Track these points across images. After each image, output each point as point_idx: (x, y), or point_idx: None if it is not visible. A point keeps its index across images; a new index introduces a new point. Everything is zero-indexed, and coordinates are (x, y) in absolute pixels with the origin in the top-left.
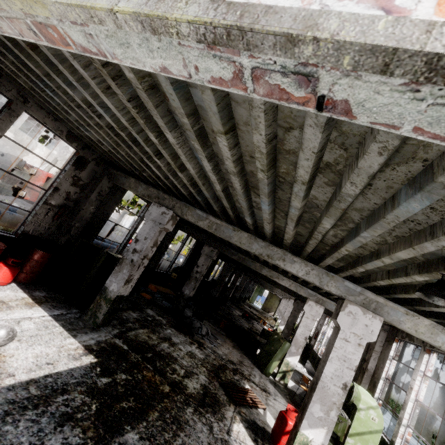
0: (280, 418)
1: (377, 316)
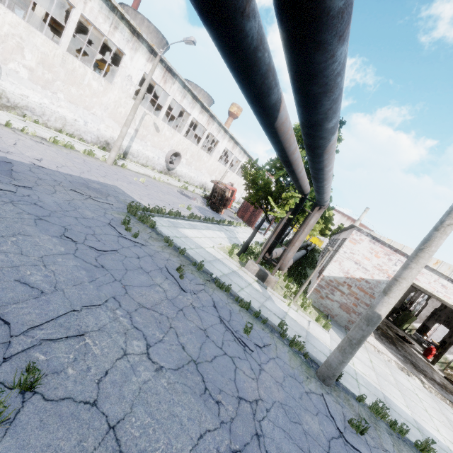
0: (429, 349)
1: None
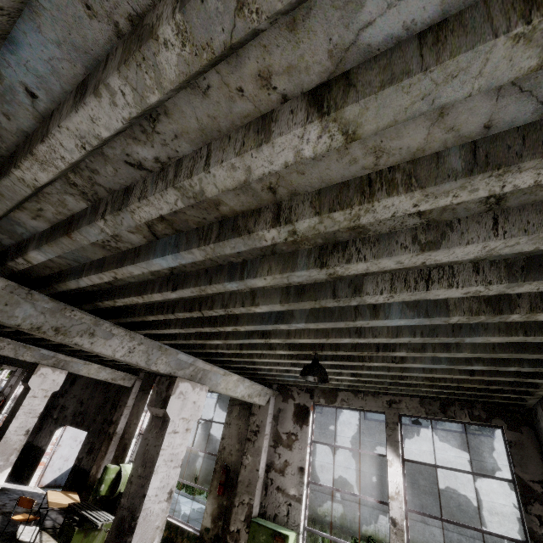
0: None
1: (204, 387)
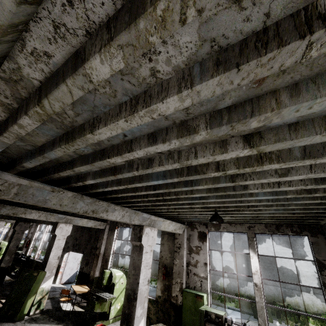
0: None
1: (155, 229)
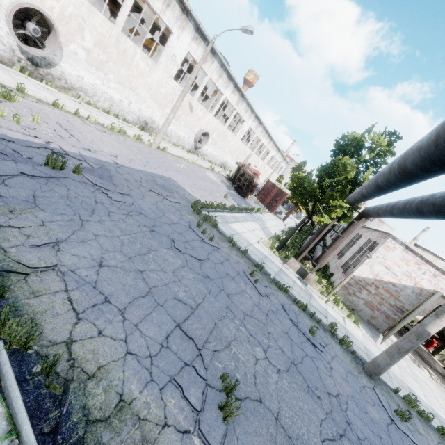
0: (431, 342)
1: None
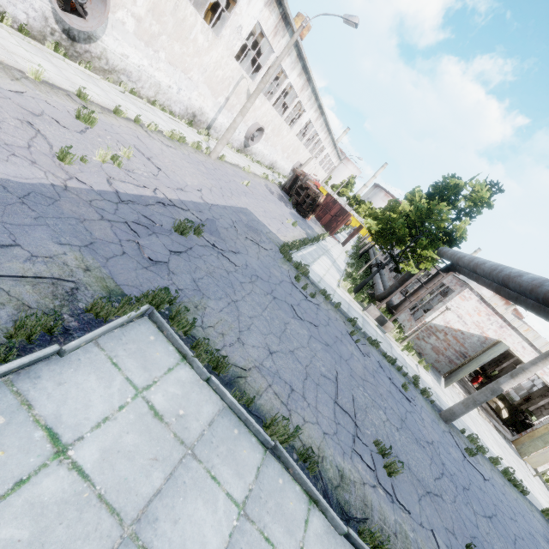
0: (476, 378)
1: None
